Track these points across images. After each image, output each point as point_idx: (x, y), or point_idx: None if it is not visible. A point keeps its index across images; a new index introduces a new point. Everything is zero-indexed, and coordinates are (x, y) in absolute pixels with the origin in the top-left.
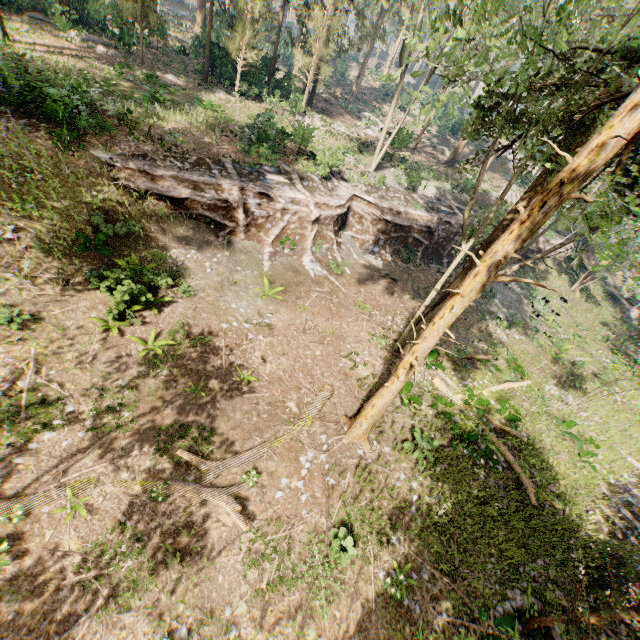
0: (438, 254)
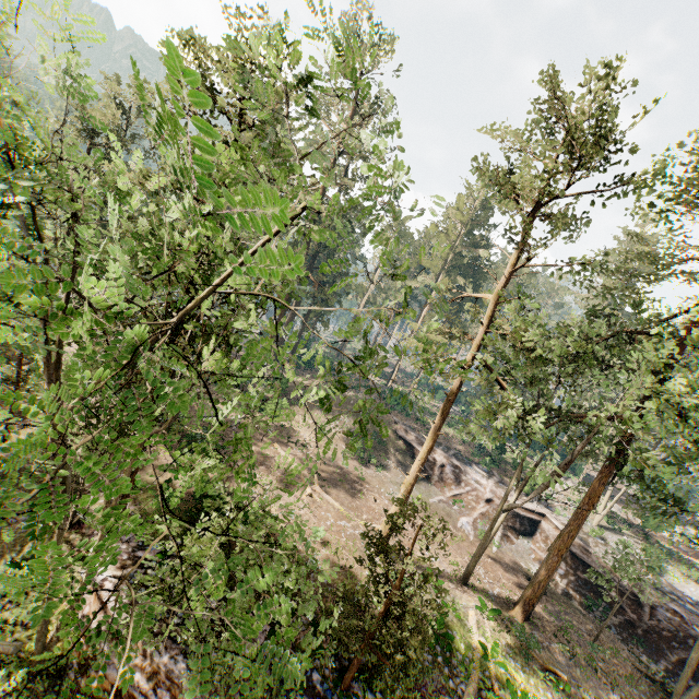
0: (658, 649)
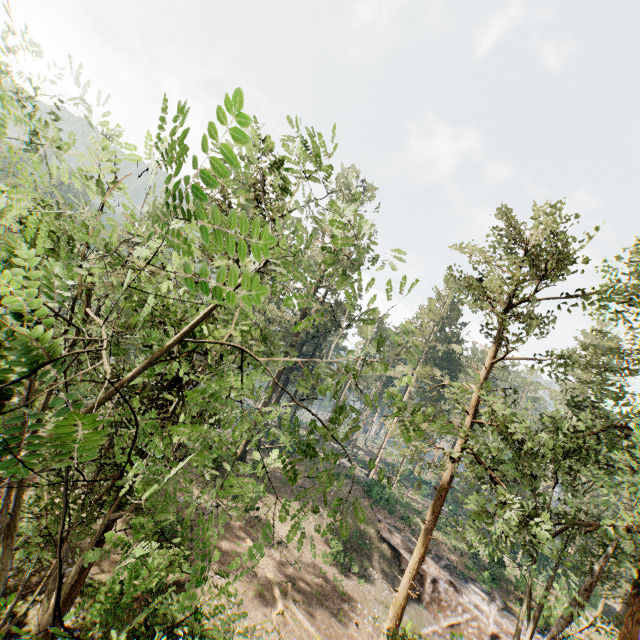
0: None
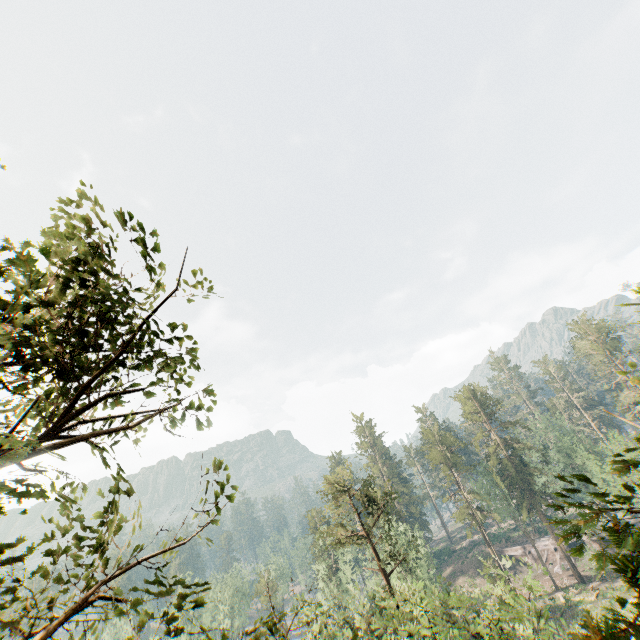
0: None
